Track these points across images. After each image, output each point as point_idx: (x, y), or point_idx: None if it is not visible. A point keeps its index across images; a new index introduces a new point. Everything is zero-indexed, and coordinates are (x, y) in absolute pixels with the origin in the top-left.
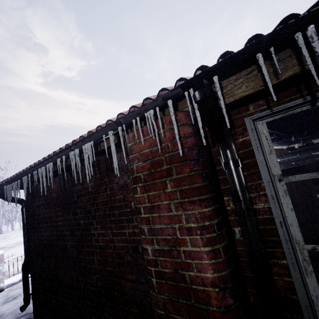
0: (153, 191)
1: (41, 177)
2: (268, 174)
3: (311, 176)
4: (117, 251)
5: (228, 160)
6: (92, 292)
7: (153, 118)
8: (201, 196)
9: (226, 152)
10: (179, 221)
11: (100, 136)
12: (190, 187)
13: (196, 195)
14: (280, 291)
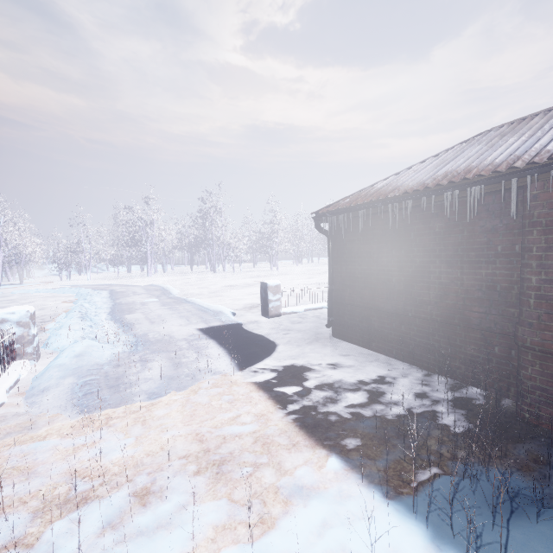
0: None
1: (391, 213)
2: None
3: None
4: (465, 288)
5: None
6: (421, 320)
7: None
8: None
9: None
10: None
11: (497, 181)
12: None
13: None
14: None
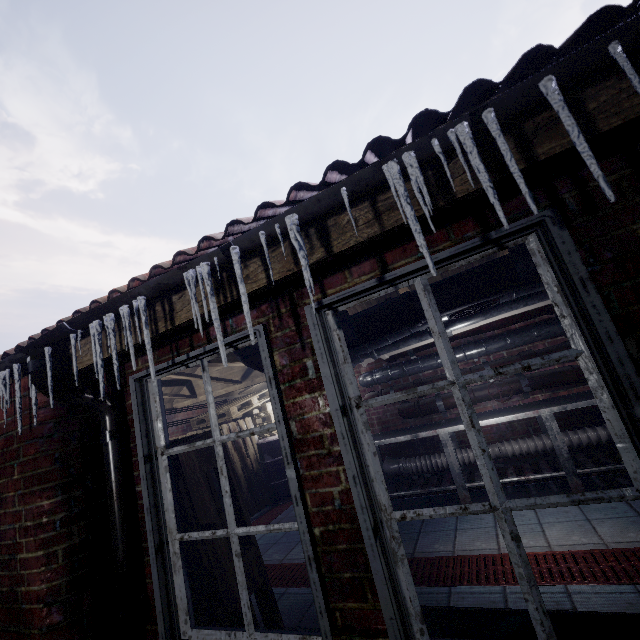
0: (3, 478)
1: None
2: (142, 448)
3: (183, 449)
4: None
5: (103, 431)
6: None
7: (3, 382)
8: (44, 485)
9: (102, 421)
10: (20, 518)
11: None
12: (33, 474)
13: (38, 483)
14: (150, 597)
